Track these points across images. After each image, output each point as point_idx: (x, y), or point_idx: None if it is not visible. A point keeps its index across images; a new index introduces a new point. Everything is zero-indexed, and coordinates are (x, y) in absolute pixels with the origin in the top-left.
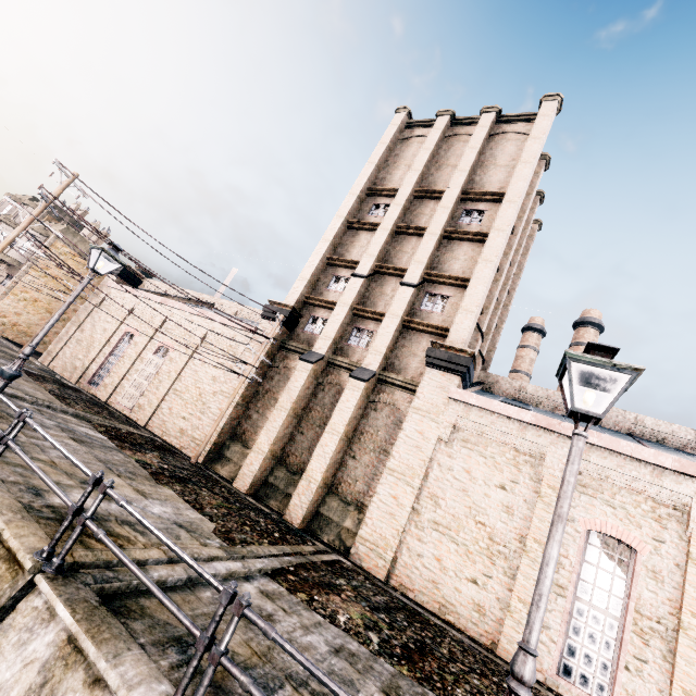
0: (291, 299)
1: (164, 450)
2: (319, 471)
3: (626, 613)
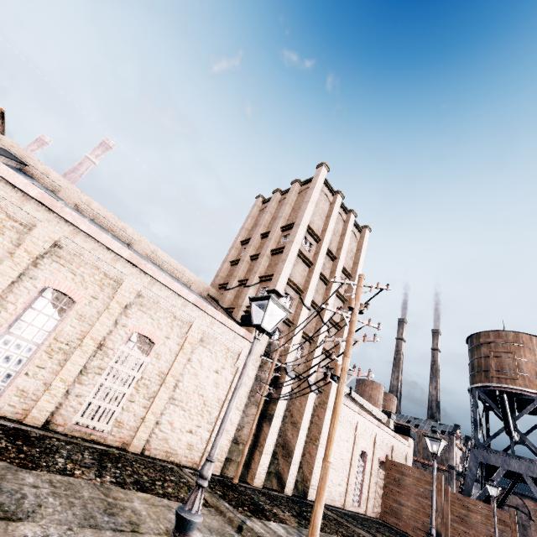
0: None
1: (233, 488)
2: (299, 456)
3: (364, 476)
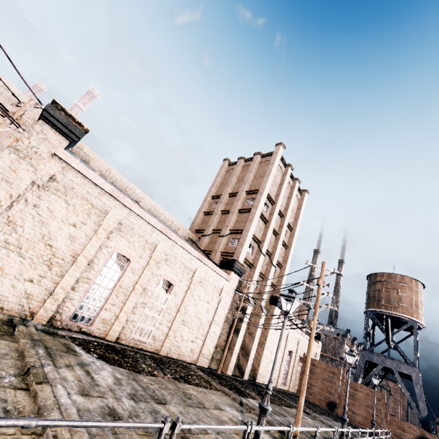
0: (242, 259)
1: (221, 377)
2: (253, 355)
3: (289, 366)
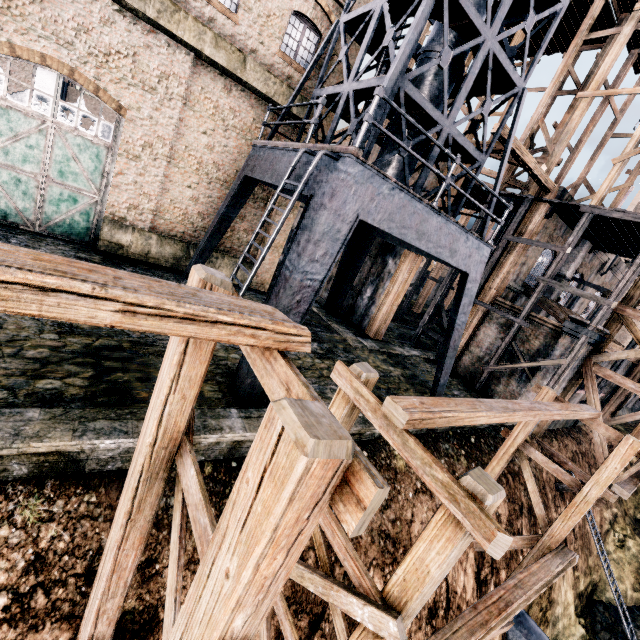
0: None
1: None
2: None
3: None
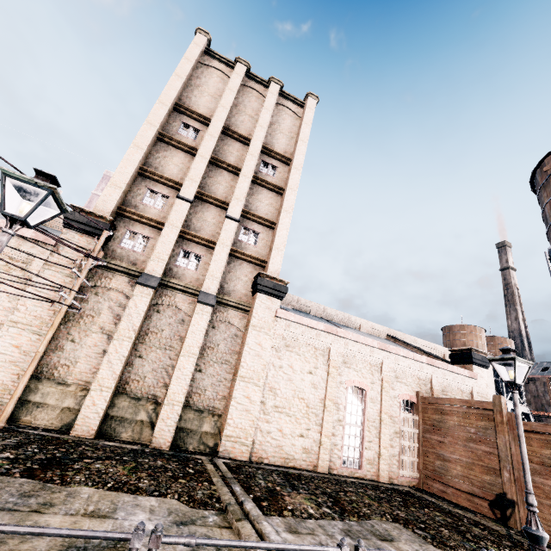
0: (105, 209)
1: None
2: (181, 393)
3: (364, 422)
